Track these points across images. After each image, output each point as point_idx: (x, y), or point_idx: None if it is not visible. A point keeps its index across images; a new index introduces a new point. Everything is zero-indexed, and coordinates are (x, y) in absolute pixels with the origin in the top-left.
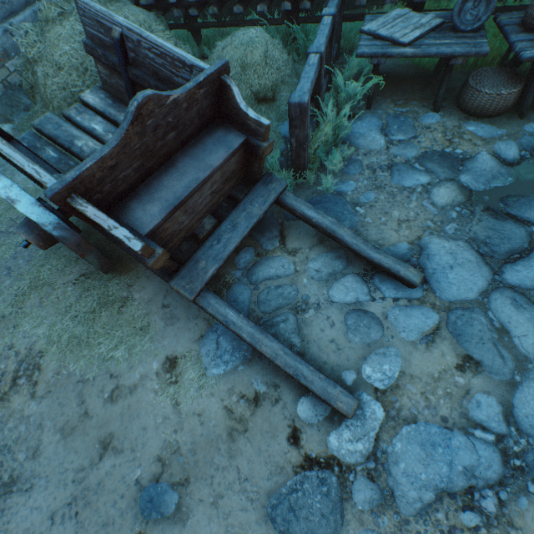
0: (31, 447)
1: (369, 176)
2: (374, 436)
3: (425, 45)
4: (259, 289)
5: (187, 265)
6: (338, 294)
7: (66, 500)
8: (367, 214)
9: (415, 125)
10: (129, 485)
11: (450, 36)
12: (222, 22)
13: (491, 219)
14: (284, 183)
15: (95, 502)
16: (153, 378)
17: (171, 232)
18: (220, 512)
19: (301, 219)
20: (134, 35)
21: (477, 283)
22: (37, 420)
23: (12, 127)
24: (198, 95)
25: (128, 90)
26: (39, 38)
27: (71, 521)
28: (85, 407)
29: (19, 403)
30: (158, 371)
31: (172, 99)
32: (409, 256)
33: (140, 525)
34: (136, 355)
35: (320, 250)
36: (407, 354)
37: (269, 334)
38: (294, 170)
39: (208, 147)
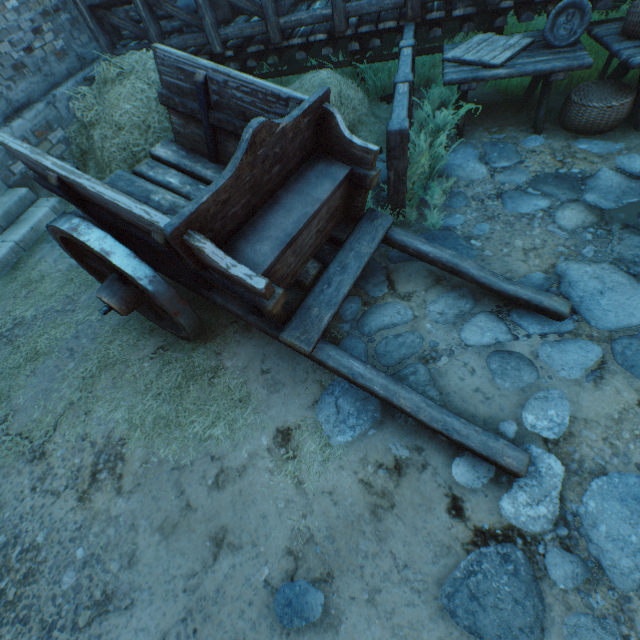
0: (124, 554)
1: (477, 207)
2: (557, 496)
3: (519, 65)
4: (374, 342)
5: (298, 314)
6: (472, 336)
7: (178, 615)
8: (485, 246)
9: (516, 150)
10: (257, 588)
11: (544, 53)
12: (282, 72)
13: (634, 237)
14: (390, 218)
15: (216, 614)
16: (265, 455)
17: (279, 276)
18: (380, 611)
19: (414, 256)
20: (221, 76)
21: (637, 306)
22: (128, 519)
23: (58, 200)
24: (302, 125)
25: (208, 137)
26: (97, 101)
27: None
28: (186, 498)
29: (103, 502)
30: (270, 447)
31: (281, 128)
32: (546, 286)
33: (279, 638)
34: (239, 431)
35: (439, 291)
36: (573, 395)
37: (404, 384)
38: (391, 209)
39: (311, 181)
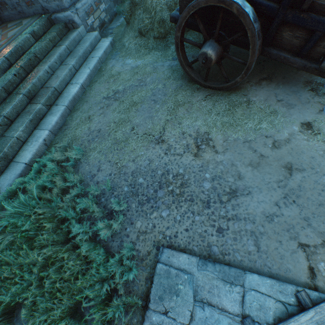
0: (234, 175)
1: None
2: None
3: None
4: None
5: None
6: None
7: (280, 196)
8: None
9: None
10: (323, 184)
11: None
12: None
13: None
14: None
15: (303, 195)
16: (299, 134)
17: None
18: None
19: None
20: None
21: None
22: (228, 162)
23: (112, 39)
24: None
25: None
26: None
27: (292, 205)
28: (258, 153)
29: (209, 156)
30: (300, 130)
31: None
32: None
33: None
34: (277, 125)
35: None
36: None
37: None
38: None
39: None
